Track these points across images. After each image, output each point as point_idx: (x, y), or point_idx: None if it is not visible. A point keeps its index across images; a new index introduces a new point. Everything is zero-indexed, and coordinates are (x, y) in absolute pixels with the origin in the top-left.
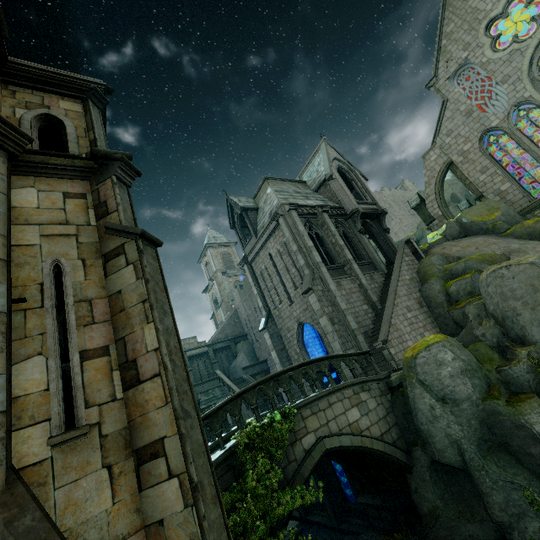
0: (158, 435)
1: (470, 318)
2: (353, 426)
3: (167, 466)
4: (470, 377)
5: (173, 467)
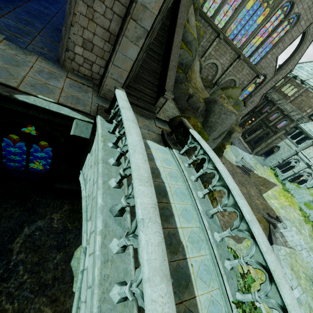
0: None
1: (199, 111)
2: None
3: None
4: None
5: None
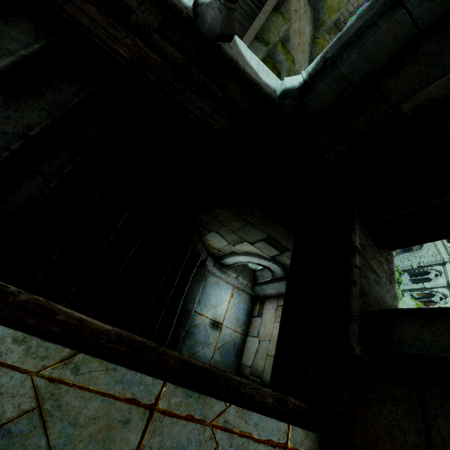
0: None
1: None
2: None
3: None
4: None
5: None
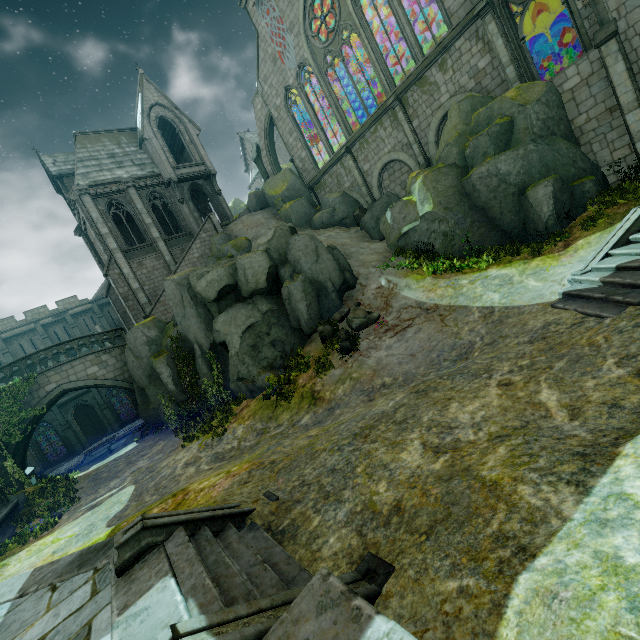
0: None
1: None
2: (90, 375)
3: None
4: (149, 345)
5: None
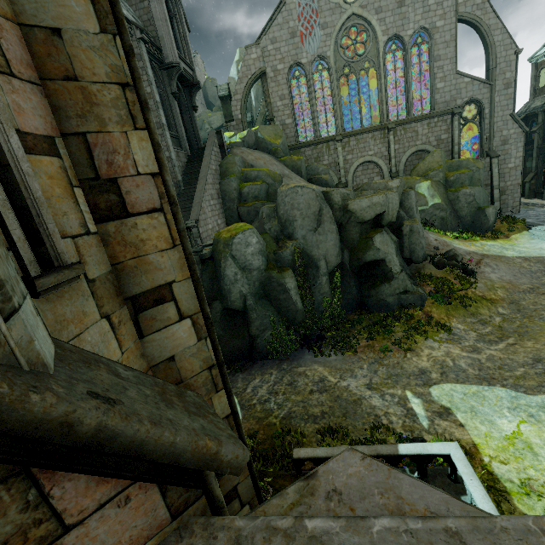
0: (163, 280)
1: (264, 216)
2: None
3: (177, 309)
4: (262, 256)
5: (185, 309)
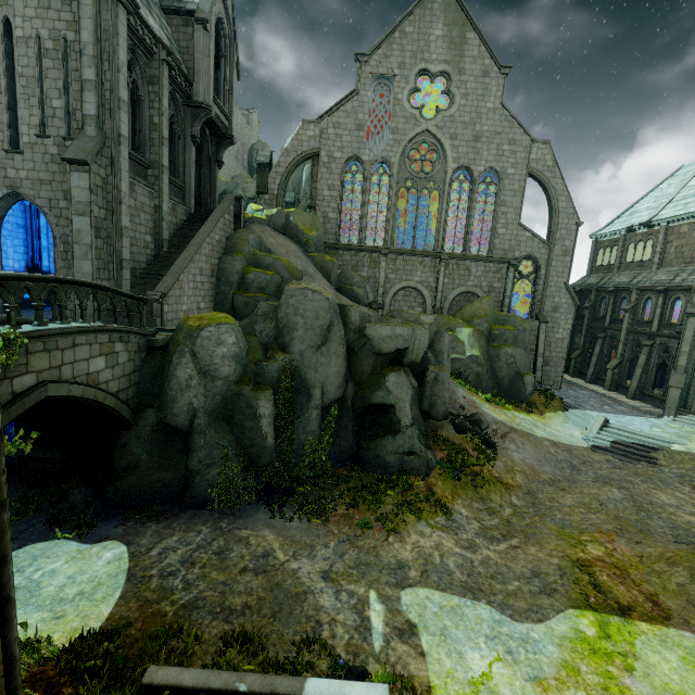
0: None
1: (259, 313)
2: (92, 376)
3: None
4: (237, 362)
5: None
